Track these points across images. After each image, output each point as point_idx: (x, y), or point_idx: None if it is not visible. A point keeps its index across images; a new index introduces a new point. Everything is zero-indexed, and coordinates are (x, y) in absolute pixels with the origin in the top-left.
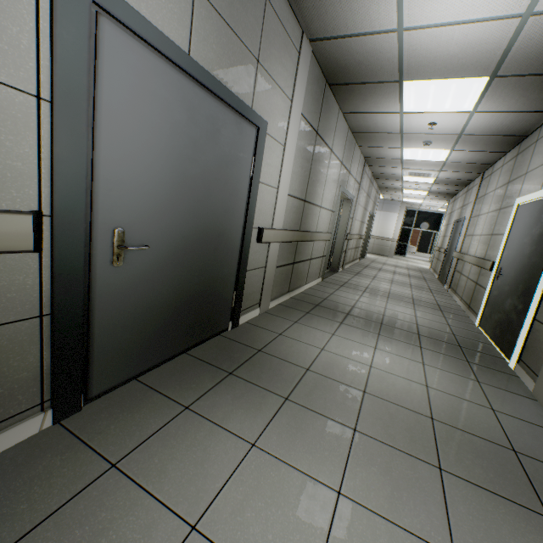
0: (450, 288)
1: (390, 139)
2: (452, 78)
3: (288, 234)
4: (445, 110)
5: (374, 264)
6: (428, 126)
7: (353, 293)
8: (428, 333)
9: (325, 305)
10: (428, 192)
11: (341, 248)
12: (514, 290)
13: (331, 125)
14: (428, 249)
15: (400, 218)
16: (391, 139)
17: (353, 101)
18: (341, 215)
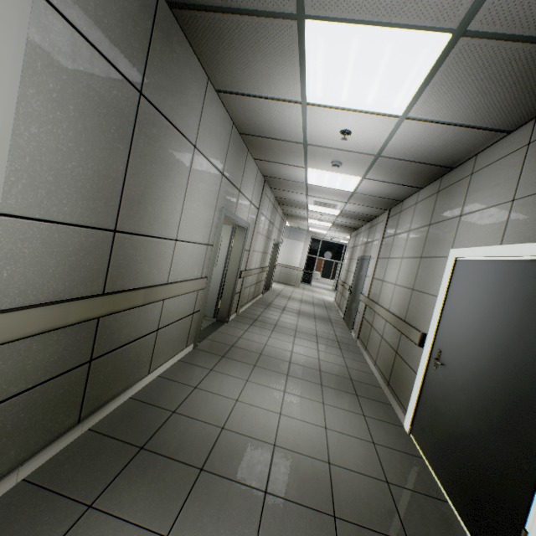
0: (359, 339)
1: (292, 152)
2: (391, 25)
3: (30, 317)
4: (367, 108)
5: (279, 299)
6: (340, 136)
7: (236, 374)
8: (351, 496)
9: (161, 444)
10: (333, 224)
11: (232, 290)
12: (481, 412)
13: (189, 100)
14: (331, 275)
15: (306, 247)
16: (293, 152)
17: (226, 63)
18: (233, 247)
